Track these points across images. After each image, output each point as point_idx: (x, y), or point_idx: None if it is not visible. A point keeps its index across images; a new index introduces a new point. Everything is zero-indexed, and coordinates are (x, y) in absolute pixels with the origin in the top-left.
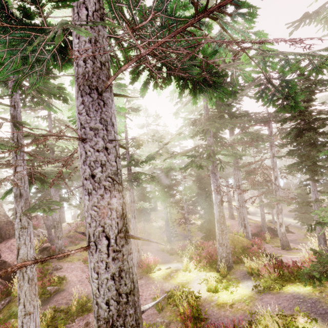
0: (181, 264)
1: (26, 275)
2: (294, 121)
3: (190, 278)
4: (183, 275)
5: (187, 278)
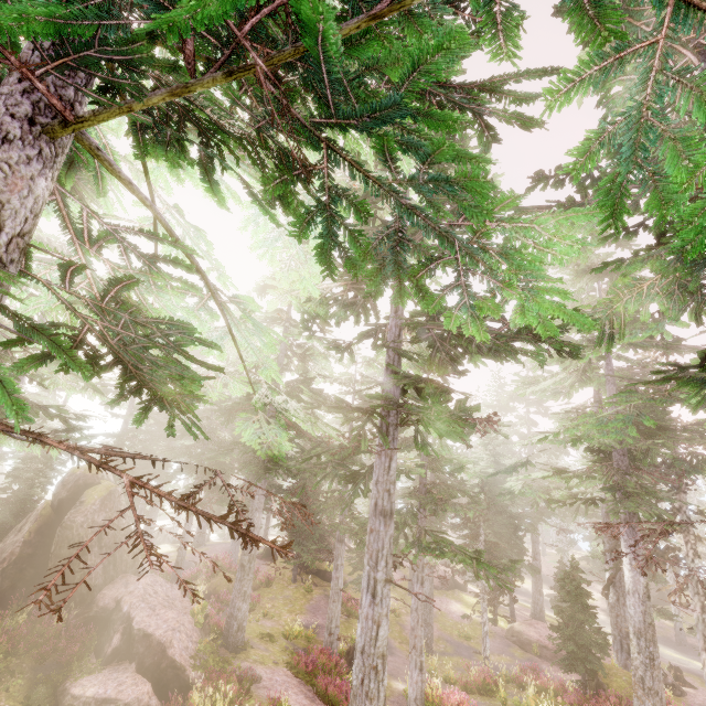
0: None
1: (382, 688)
2: None
3: None
4: None
5: None
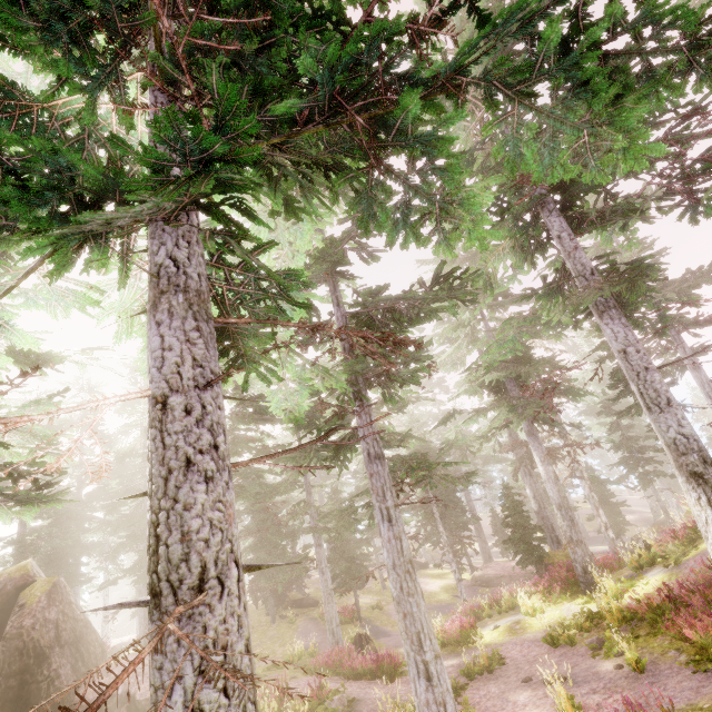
0: (511, 617)
1: (417, 585)
2: (611, 360)
3: (554, 615)
4: (538, 620)
5: (549, 618)
